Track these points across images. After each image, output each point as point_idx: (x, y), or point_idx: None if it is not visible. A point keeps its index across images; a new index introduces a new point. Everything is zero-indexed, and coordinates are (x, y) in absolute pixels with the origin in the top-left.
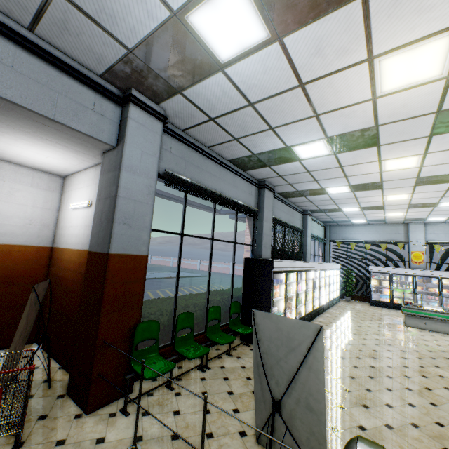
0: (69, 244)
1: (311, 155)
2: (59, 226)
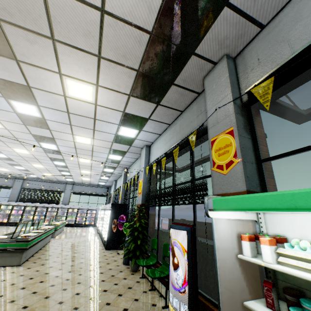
0: None
1: None
2: None
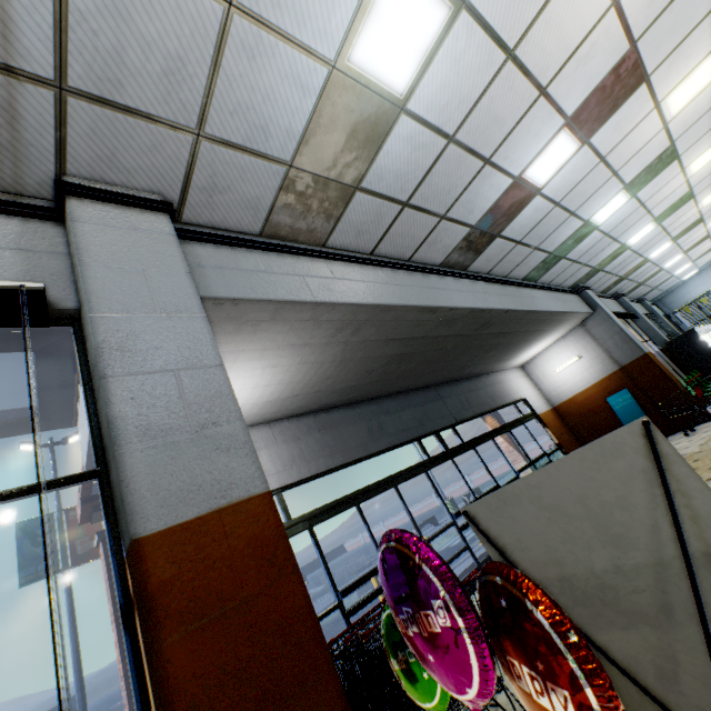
0: (577, 390)
1: (658, 253)
2: (548, 393)
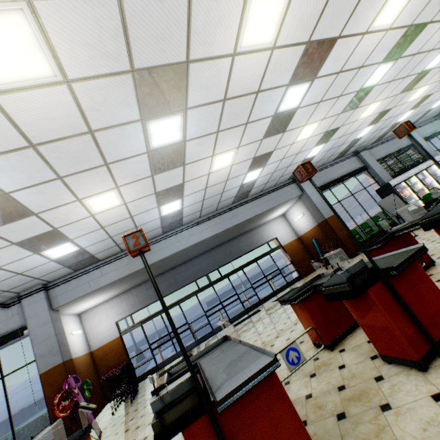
0: (305, 231)
1: (366, 132)
2: (295, 230)
